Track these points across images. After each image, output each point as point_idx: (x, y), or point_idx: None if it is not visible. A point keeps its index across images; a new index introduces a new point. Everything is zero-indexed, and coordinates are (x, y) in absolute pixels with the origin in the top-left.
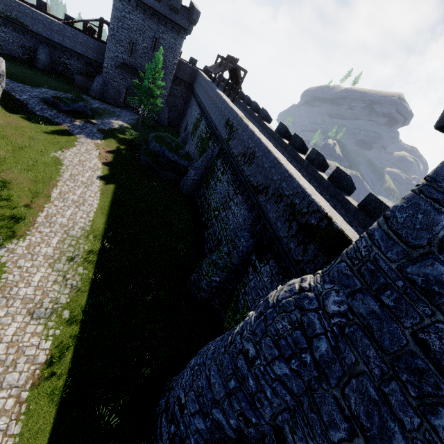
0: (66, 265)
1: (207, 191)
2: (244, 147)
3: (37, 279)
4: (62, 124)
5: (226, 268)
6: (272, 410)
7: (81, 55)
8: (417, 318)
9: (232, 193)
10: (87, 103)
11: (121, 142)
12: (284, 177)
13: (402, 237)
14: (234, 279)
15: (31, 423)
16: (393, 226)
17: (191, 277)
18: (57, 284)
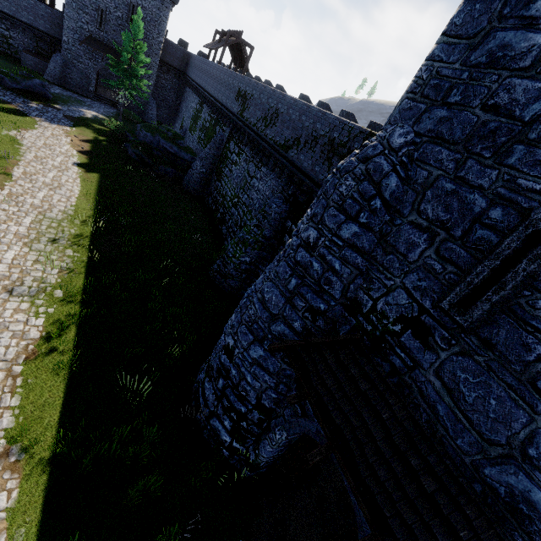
0: (49, 246)
1: (220, 183)
2: (264, 110)
3: (10, 257)
4: (11, 103)
5: (257, 243)
6: (342, 284)
7: (28, 25)
8: (485, 92)
9: (253, 170)
10: (45, 82)
11: (99, 133)
12: (318, 118)
13: (463, 35)
14: (268, 257)
15: (33, 396)
16: (453, 32)
17: (213, 266)
18: (40, 264)
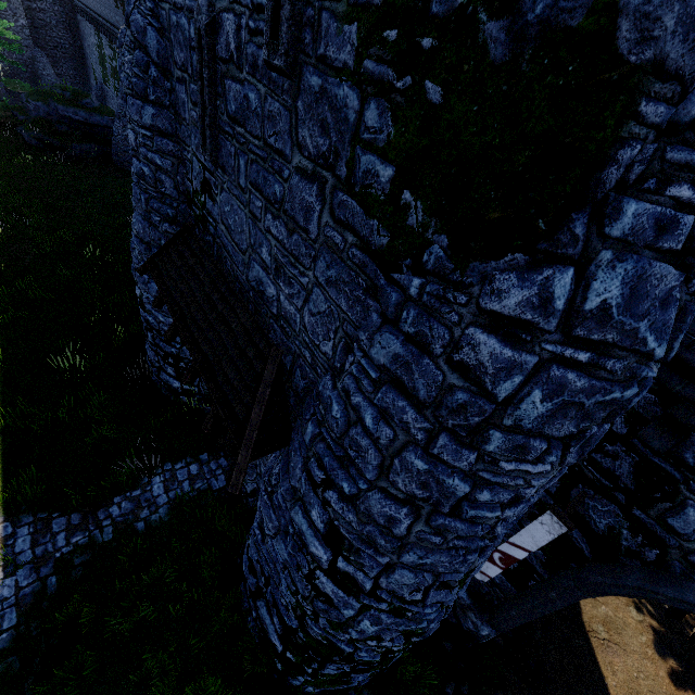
0: None
1: None
2: None
3: None
4: None
5: None
6: (172, 180)
7: None
8: None
9: None
10: None
11: None
12: None
13: None
14: None
15: None
16: None
17: None
18: None
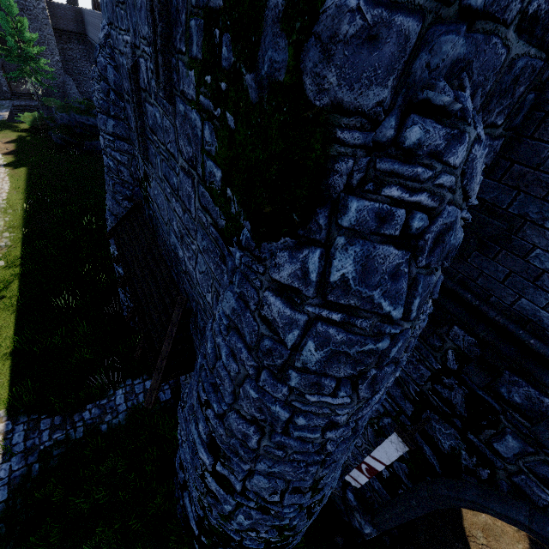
0: None
1: None
2: None
3: None
4: None
5: None
6: (128, 170)
7: None
8: None
9: None
10: None
11: (22, 130)
12: None
13: None
14: None
15: None
16: None
17: None
18: None
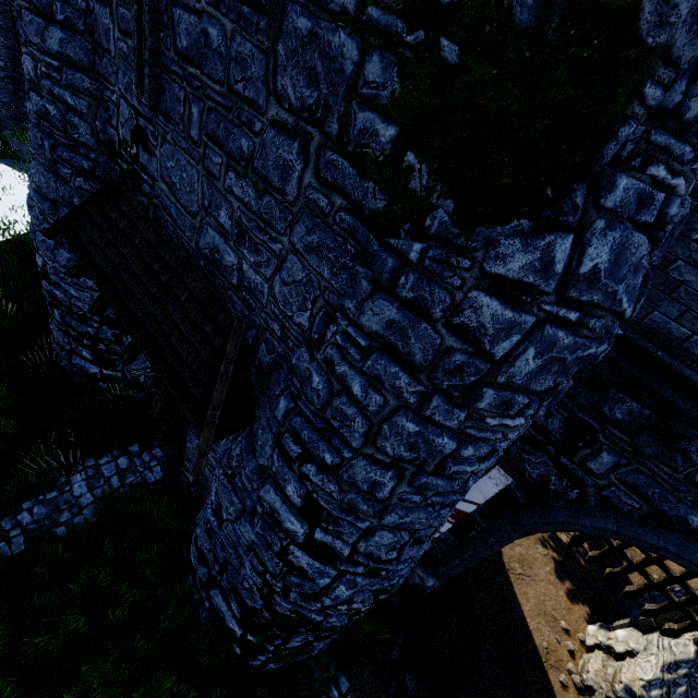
0: None
1: None
2: None
3: None
4: None
5: None
6: (88, 124)
7: None
8: None
9: None
10: None
11: None
12: None
13: None
14: None
15: None
16: None
17: None
18: None
